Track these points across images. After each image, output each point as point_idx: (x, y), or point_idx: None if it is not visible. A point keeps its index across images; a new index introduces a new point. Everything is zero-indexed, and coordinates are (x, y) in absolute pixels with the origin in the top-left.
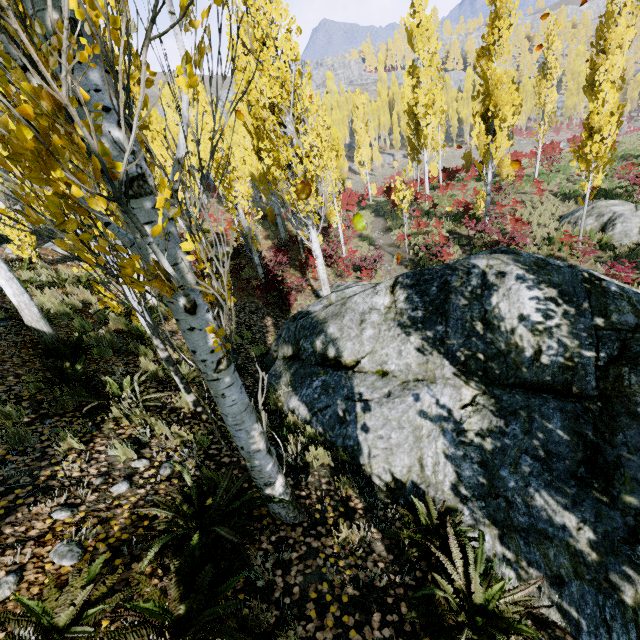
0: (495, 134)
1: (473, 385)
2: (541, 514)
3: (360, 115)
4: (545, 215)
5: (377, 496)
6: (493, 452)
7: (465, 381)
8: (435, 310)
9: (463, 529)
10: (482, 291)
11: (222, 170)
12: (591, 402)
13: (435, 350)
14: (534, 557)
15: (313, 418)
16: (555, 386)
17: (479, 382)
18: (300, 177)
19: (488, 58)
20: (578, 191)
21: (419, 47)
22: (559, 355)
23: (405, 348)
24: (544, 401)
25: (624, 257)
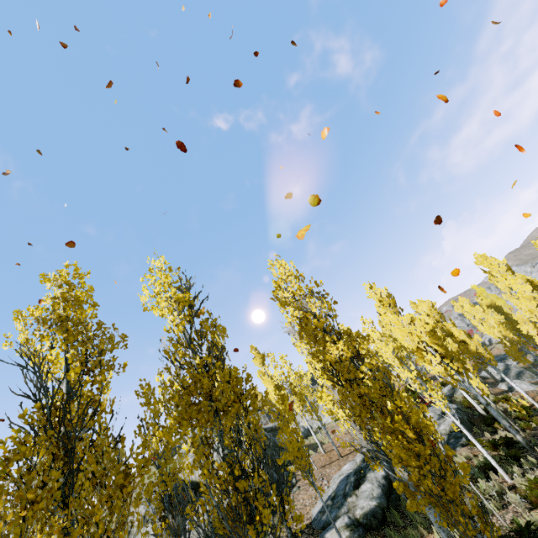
0: None
1: None
2: None
3: None
4: None
5: None
6: None
7: None
8: None
9: None
10: None
11: None
12: None
13: None
14: None
15: None
16: None
17: None
18: None
19: None
20: None
21: None
22: None
23: None
24: None
25: None
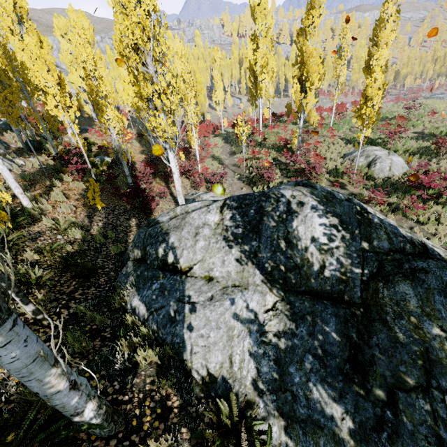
0: (306, 93)
1: (275, 292)
2: (316, 406)
3: (217, 66)
4: (335, 153)
5: (193, 391)
6: (285, 351)
7: (270, 288)
8: (252, 229)
9: (257, 423)
10: (287, 216)
11: (95, 96)
12: (356, 308)
13: (250, 261)
14: (309, 446)
15: (150, 317)
16: (333, 294)
17: (280, 289)
18: (159, 109)
19: (304, 37)
20: (356, 138)
21: (259, 21)
22: (337, 270)
23: (227, 258)
24: (324, 307)
25: (380, 186)
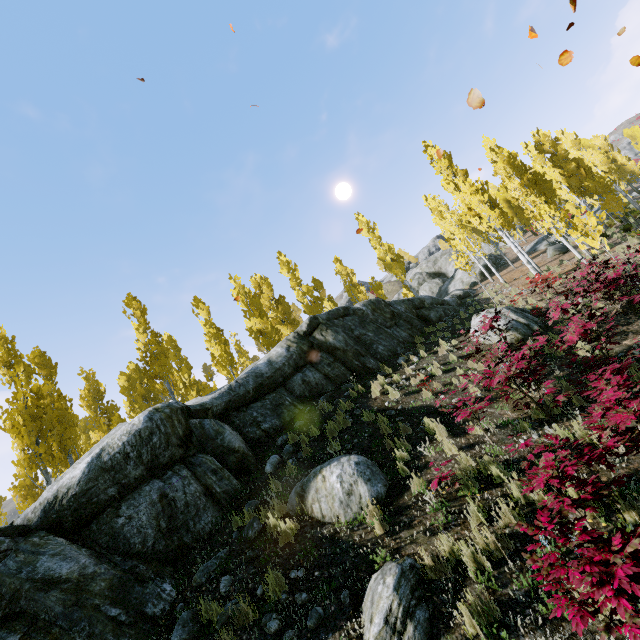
0: None
1: None
2: None
3: None
4: None
5: None
6: None
7: None
8: None
9: None
10: None
11: None
12: None
13: None
14: None
15: None
16: None
17: None
18: None
19: None
20: None
21: None
22: None
23: None
24: None
25: None
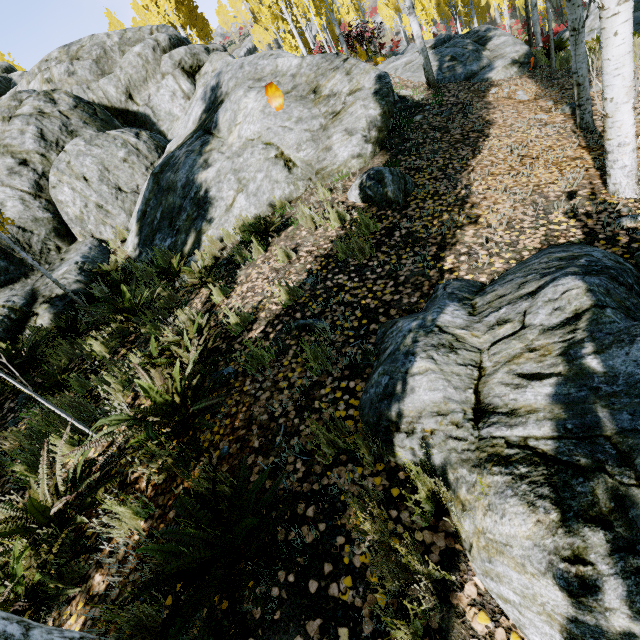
0: None
1: None
2: None
3: None
4: None
5: None
6: None
7: None
8: None
9: None
10: None
11: None
12: None
13: None
14: None
15: None
16: None
17: None
18: None
19: None
20: None
21: None
22: None
23: None
24: None
25: None
